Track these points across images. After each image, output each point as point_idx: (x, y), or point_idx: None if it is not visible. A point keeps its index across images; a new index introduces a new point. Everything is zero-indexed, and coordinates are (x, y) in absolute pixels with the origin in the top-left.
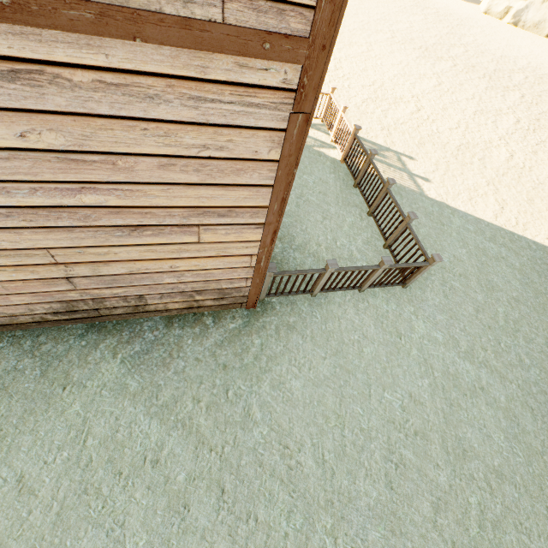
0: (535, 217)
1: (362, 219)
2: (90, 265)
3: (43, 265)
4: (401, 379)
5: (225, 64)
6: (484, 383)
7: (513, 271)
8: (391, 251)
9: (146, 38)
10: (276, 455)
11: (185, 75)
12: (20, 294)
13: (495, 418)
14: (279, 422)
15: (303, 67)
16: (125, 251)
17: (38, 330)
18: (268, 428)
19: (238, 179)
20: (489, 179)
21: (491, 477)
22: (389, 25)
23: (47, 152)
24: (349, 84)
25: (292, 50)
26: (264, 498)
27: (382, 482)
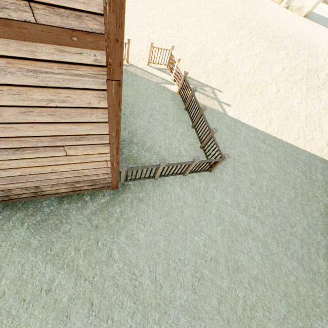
0: (288, 127)
1: (188, 130)
2: None
3: None
4: (205, 228)
5: (48, 49)
6: (252, 227)
7: (273, 160)
8: (204, 150)
9: None
10: (127, 280)
11: (19, 56)
12: None
13: (256, 247)
14: (130, 259)
15: (106, 52)
16: (15, 162)
17: None
18: (123, 263)
19: (82, 119)
20: (264, 104)
21: (251, 281)
22: (213, 4)
23: None
24: (186, 42)
25: (94, 42)
26: (118, 306)
27: (190, 289)
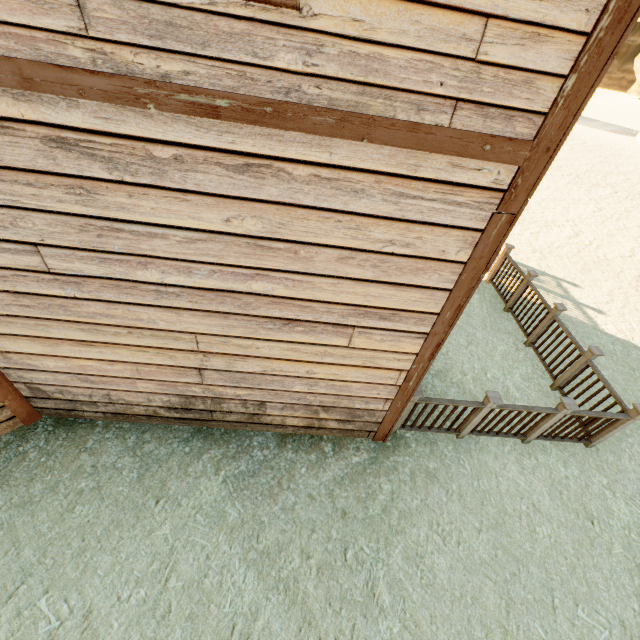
0: None
1: (518, 349)
2: (227, 357)
3: (184, 350)
4: (602, 591)
5: (438, 164)
6: None
7: None
8: (564, 394)
9: (373, 139)
10: None
11: (395, 173)
12: (148, 380)
13: None
14: (416, 618)
15: (520, 168)
16: (268, 346)
17: (145, 425)
18: (400, 624)
19: (414, 279)
20: None
21: None
22: None
23: (241, 237)
24: None
25: (512, 152)
26: None
27: None
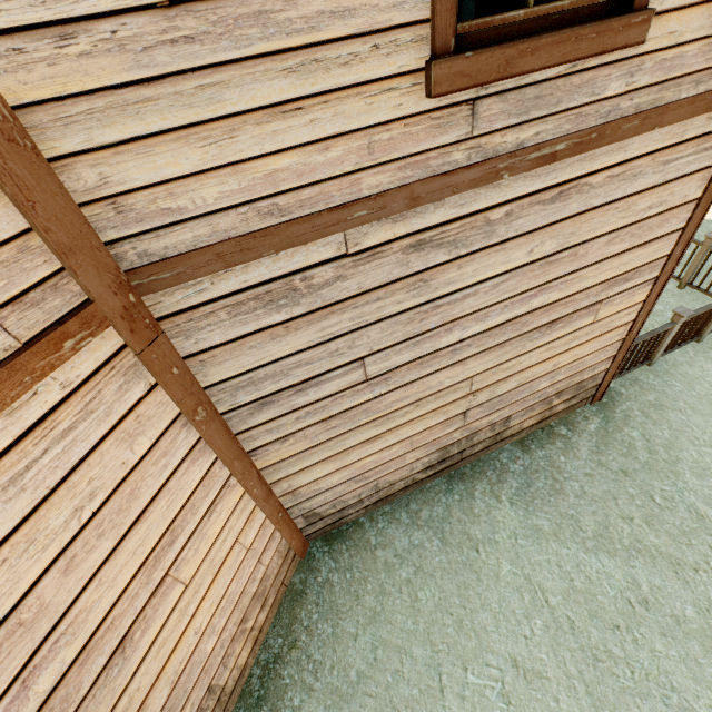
0: None
1: None
2: (492, 386)
3: (457, 400)
4: None
5: (699, 123)
6: None
7: None
8: (696, 287)
9: (662, 124)
10: None
11: (667, 145)
12: (416, 448)
13: None
14: None
15: None
16: (528, 357)
17: (402, 499)
18: None
19: (658, 232)
20: None
21: None
22: None
23: (536, 262)
24: None
25: None
26: None
27: None
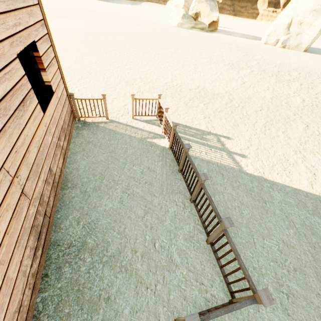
0: None
1: (185, 207)
2: None
3: None
4: None
5: None
6: None
7: None
8: (214, 250)
9: None
10: None
11: None
12: None
13: None
14: None
15: None
16: None
17: None
18: None
19: None
20: (295, 148)
21: None
22: (208, 54)
23: None
24: (181, 89)
25: None
26: None
27: None
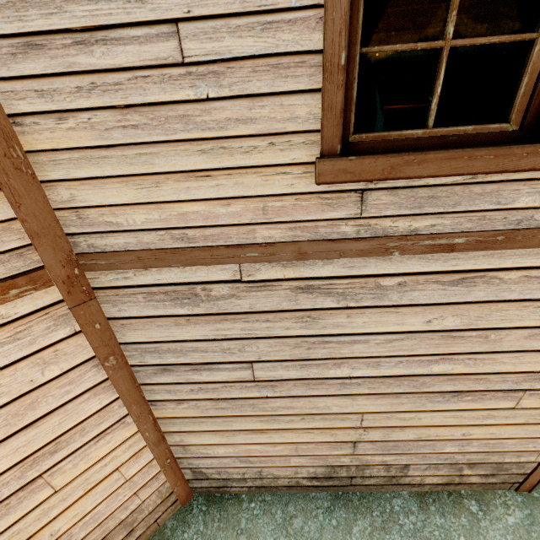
0: None
1: None
2: (386, 429)
3: (346, 428)
4: None
5: None
6: None
7: None
8: None
9: None
10: None
11: None
12: (302, 455)
13: None
14: None
15: None
16: (430, 416)
17: (285, 495)
18: None
19: None
20: None
21: None
22: None
23: (436, 332)
24: None
25: None
26: None
27: None
